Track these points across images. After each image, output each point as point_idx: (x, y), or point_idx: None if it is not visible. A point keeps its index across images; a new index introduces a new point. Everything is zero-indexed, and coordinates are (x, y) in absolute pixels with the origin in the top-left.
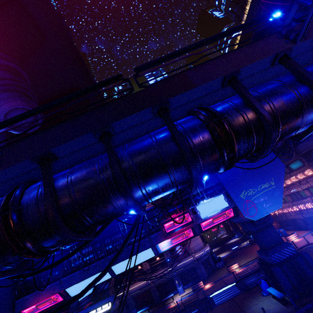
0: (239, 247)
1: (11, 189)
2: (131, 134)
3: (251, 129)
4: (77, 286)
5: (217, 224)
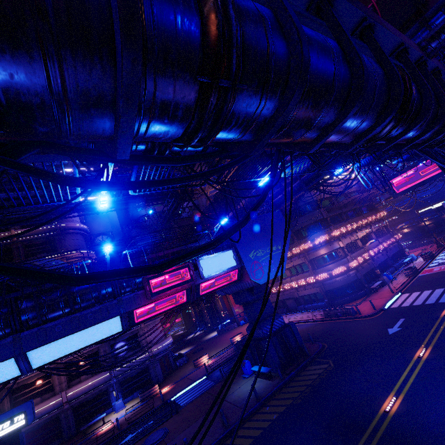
0: (205, 340)
1: None
2: None
3: (415, 101)
4: None
5: (218, 288)
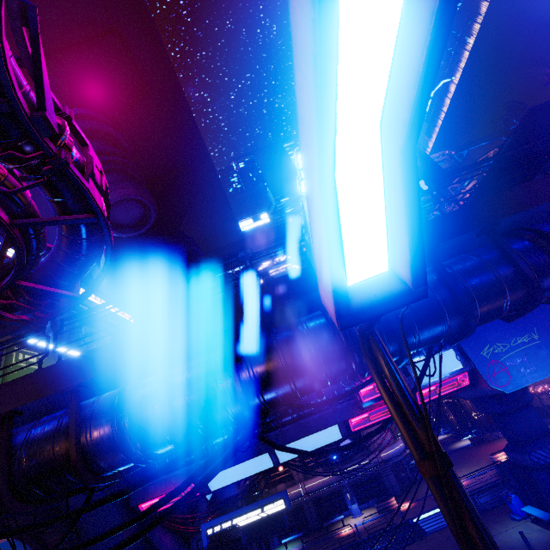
0: (452, 449)
1: (305, 307)
2: (438, 254)
3: None
4: (222, 475)
5: (442, 395)
